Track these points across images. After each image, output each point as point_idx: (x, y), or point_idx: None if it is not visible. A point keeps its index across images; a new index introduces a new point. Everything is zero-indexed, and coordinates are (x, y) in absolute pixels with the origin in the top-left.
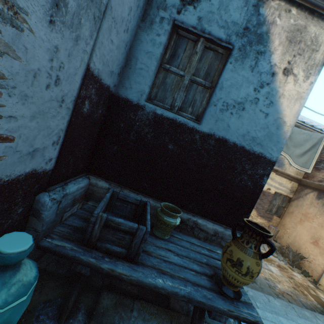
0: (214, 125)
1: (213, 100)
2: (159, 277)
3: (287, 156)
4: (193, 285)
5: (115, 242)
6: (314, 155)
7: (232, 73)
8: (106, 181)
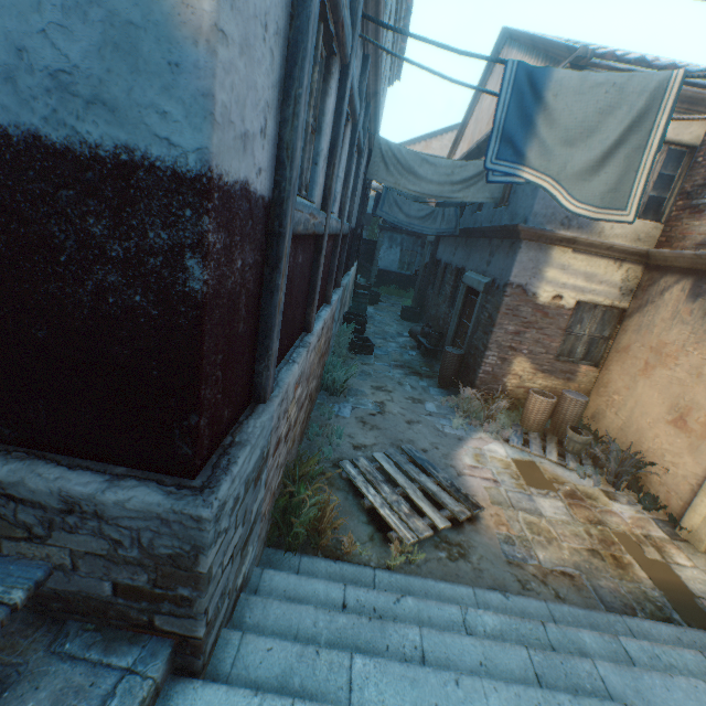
0: None
1: None
2: None
3: (548, 181)
4: None
5: None
6: (641, 158)
7: None
8: None
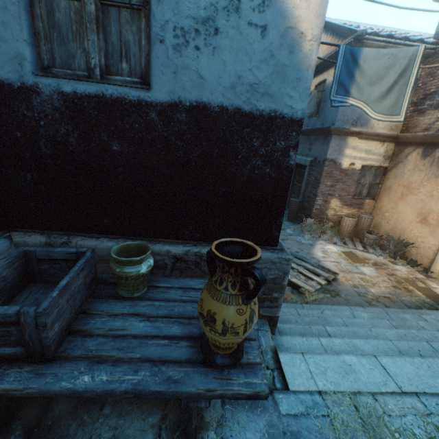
0: (174, 83)
1: (155, 32)
2: (86, 373)
3: (361, 104)
4: (153, 366)
5: None
6: (405, 89)
7: None
8: (43, 233)
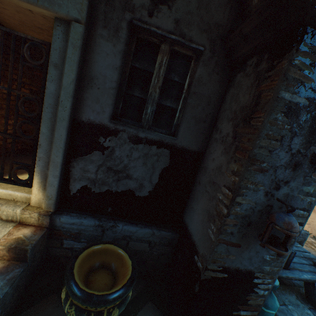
0: None
1: None
2: (302, 274)
3: None
4: (315, 273)
5: None
6: None
7: None
8: None
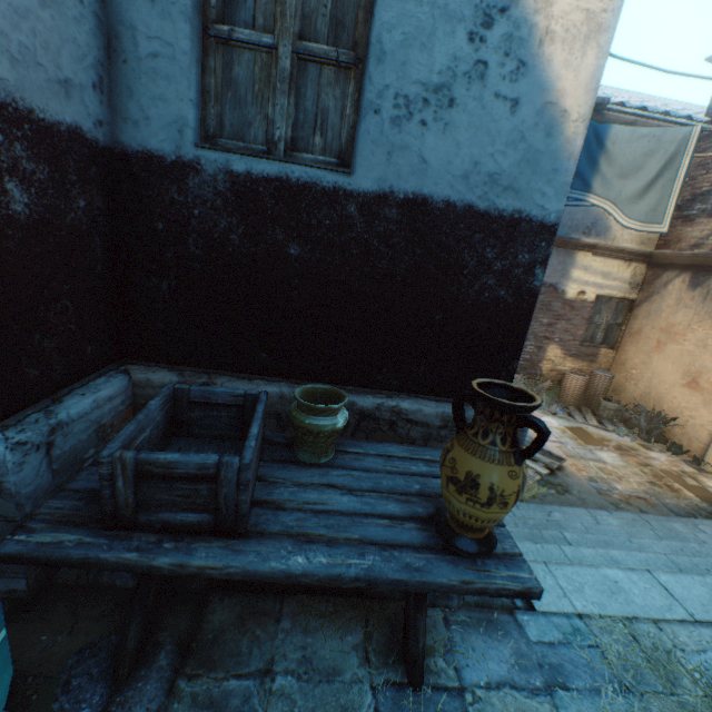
0: (386, 167)
1: (369, 99)
2: (297, 553)
3: (607, 205)
4: (381, 550)
5: (179, 504)
6: (672, 187)
7: (401, 3)
8: (171, 369)
